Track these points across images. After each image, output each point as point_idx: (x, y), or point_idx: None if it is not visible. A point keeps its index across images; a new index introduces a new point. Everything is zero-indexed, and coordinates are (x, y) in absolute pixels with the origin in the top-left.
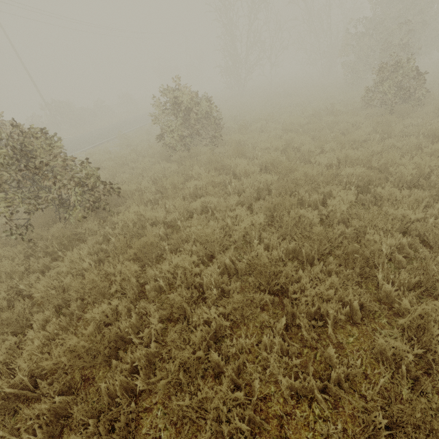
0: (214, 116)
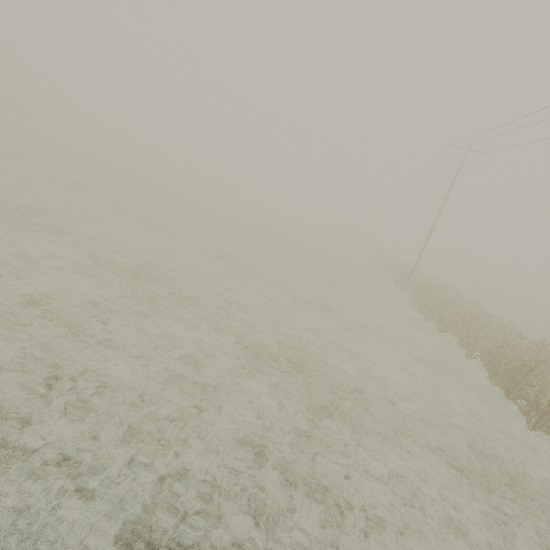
0: None
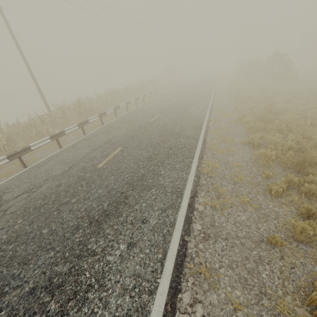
0: None
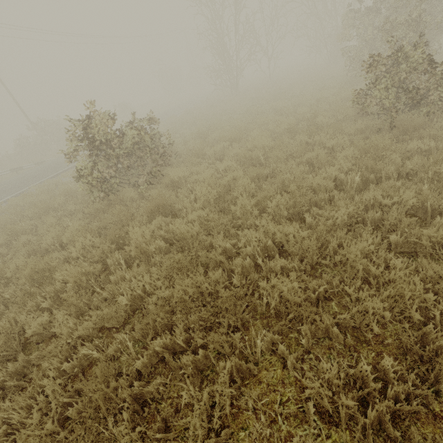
0: (148, 146)
